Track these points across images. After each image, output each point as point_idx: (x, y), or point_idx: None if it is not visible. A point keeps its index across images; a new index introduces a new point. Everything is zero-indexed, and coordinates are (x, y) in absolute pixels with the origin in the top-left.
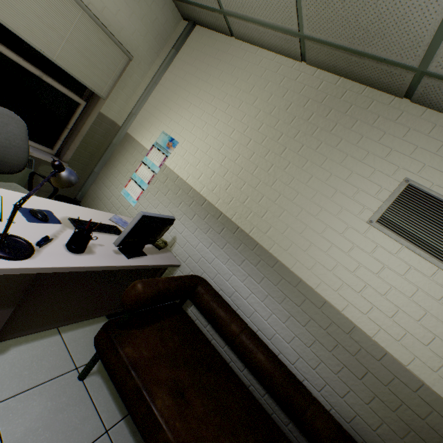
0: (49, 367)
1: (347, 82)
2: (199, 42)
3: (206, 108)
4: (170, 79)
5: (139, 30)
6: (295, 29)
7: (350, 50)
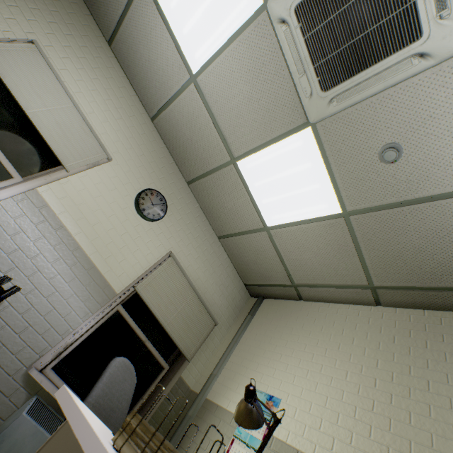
0: None
1: (432, 311)
2: (271, 307)
3: (301, 355)
4: (250, 336)
5: (224, 304)
6: (364, 283)
7: (423, 287)
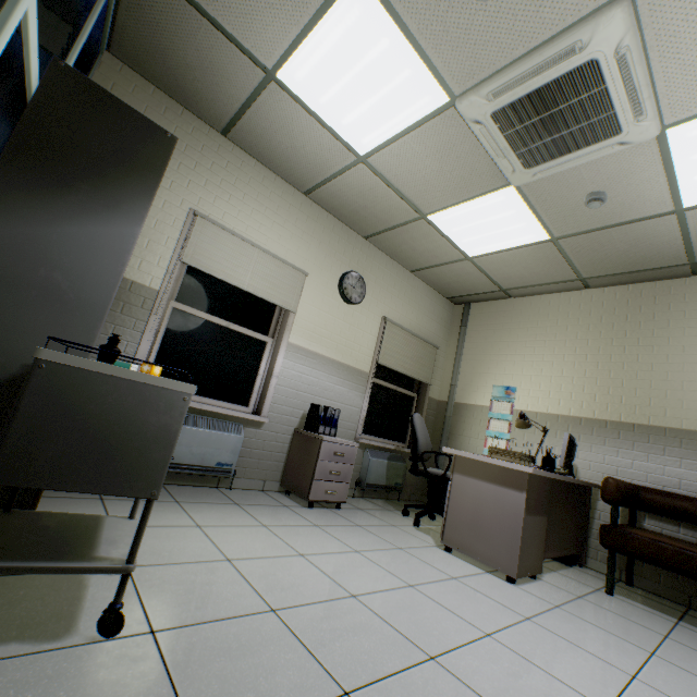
0: (579, 586)
1: (636, 285)
2: (482, 312)
3: (524, 351)
4: (472, 346)
5: (436, 327)
6: (574, 278)
7: (627, 272)
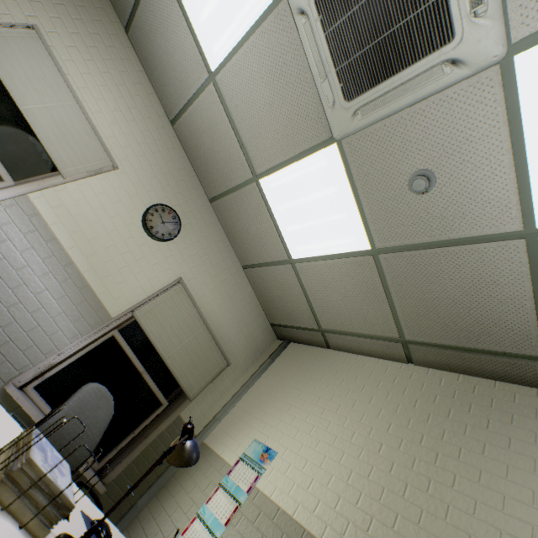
0: None
1: (468, 377)
2: (295, 353)
3: (311, 408)
4: (265, 382)
5: (241, 343)
6: (395, 336)
7: (459, 347)
